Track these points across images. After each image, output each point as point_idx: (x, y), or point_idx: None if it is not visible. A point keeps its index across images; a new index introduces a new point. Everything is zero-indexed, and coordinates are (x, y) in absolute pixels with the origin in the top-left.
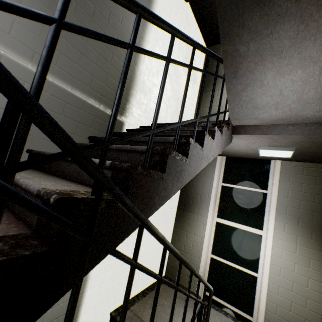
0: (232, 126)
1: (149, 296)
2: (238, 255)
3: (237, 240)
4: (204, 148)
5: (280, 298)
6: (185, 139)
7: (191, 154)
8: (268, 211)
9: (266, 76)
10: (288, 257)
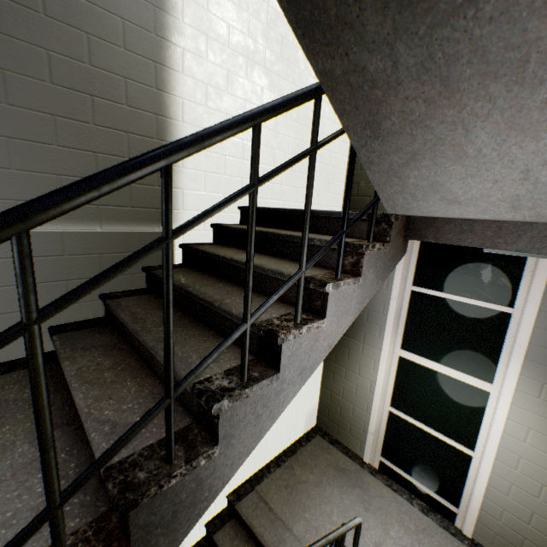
0: (404, 219)
1: (286, 466)
2: (438, 416)
3: (438, 393)
4: (285, 366)
5: (512, 502)
6: (206, 405)
7: (233, 424)
8: (510, 351)
9: (473, 134)
10: (538, 444)
